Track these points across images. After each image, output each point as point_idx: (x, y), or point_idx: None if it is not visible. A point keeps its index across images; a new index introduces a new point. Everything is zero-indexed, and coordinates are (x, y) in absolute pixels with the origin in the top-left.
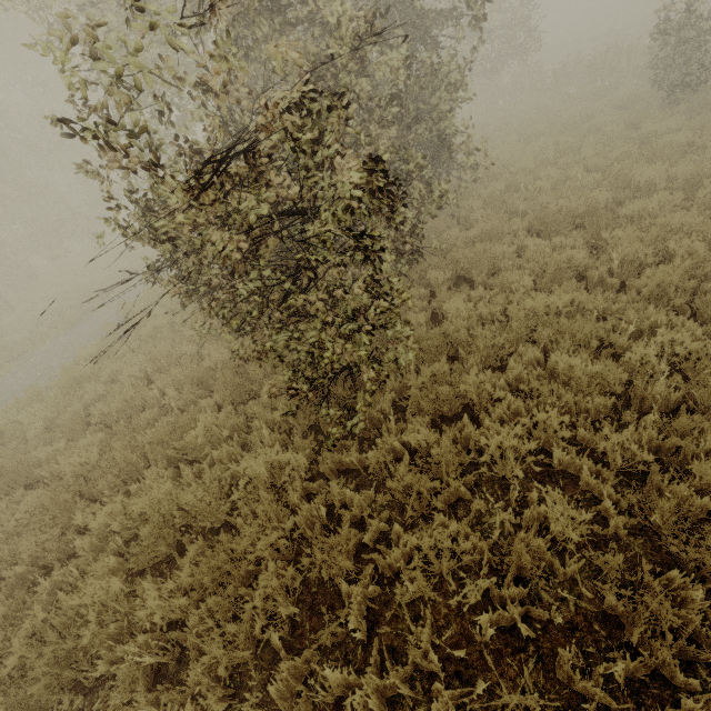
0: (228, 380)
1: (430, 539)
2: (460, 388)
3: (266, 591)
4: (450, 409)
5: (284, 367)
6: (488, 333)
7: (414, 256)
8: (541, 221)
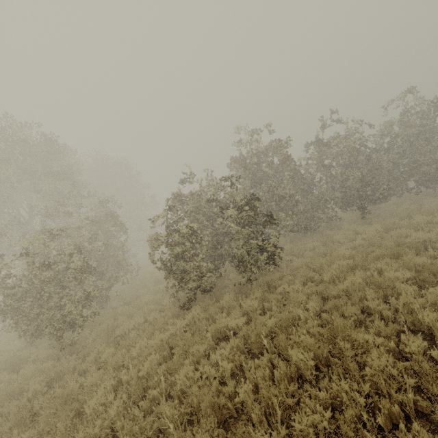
0: (9, 362)
1: (96, 349)
2: (115, 323)
3: (34, 388)
4: (114, 334)
5: (48, 328)
6: (127, 309)
7: (108, 298)
8: (156, 282)
